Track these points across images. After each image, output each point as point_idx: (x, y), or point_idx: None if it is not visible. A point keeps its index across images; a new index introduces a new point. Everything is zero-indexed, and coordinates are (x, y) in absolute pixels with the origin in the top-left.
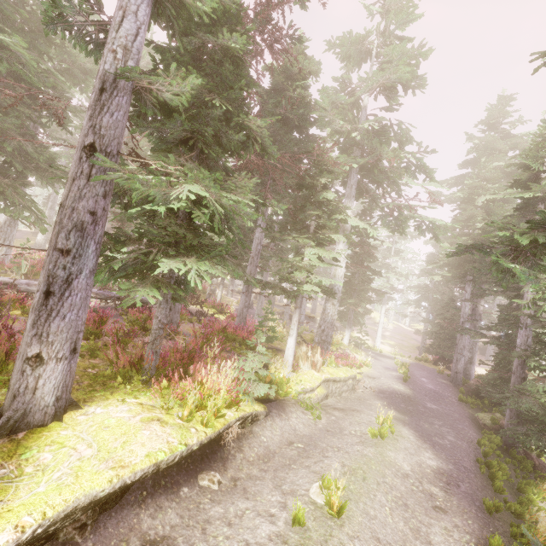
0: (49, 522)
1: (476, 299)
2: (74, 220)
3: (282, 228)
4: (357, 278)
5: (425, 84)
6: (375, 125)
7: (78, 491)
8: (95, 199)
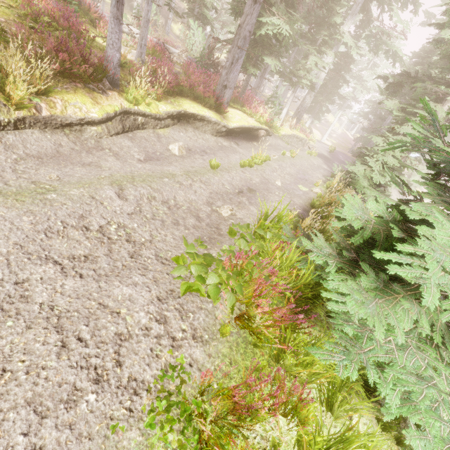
0: (240, 126)
1: None
2: (244, 34)
3: (301, 36)
4: (331, 83)
5: None
6: None
7: (243, 124)
8: (252, 25)
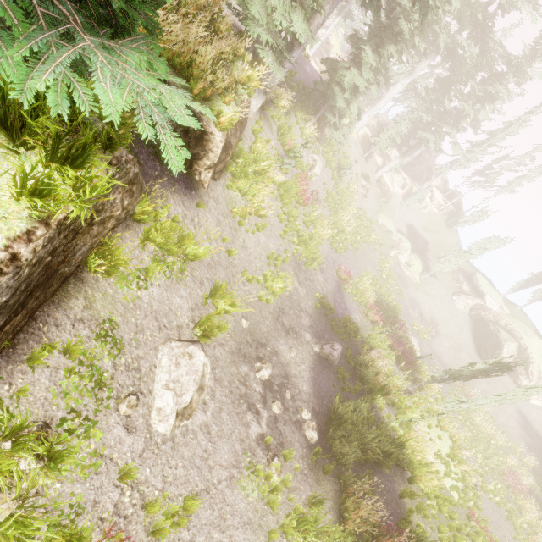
0: None
1: None
2: None
3: None
4: None
5: None
6: None
7: None
8: None
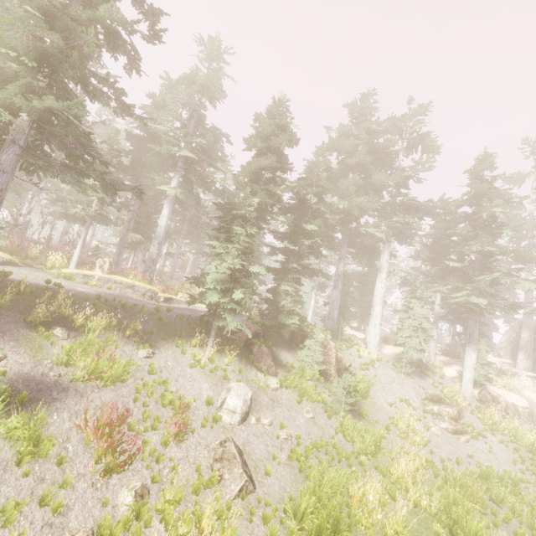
0: None
1: (337, 262)
2: None
3: None
4: None
5: (226, 95)
6: (182, 125)
7: None
8: None
